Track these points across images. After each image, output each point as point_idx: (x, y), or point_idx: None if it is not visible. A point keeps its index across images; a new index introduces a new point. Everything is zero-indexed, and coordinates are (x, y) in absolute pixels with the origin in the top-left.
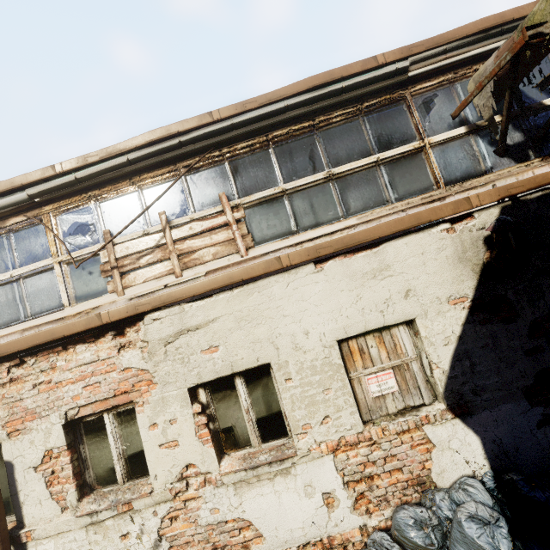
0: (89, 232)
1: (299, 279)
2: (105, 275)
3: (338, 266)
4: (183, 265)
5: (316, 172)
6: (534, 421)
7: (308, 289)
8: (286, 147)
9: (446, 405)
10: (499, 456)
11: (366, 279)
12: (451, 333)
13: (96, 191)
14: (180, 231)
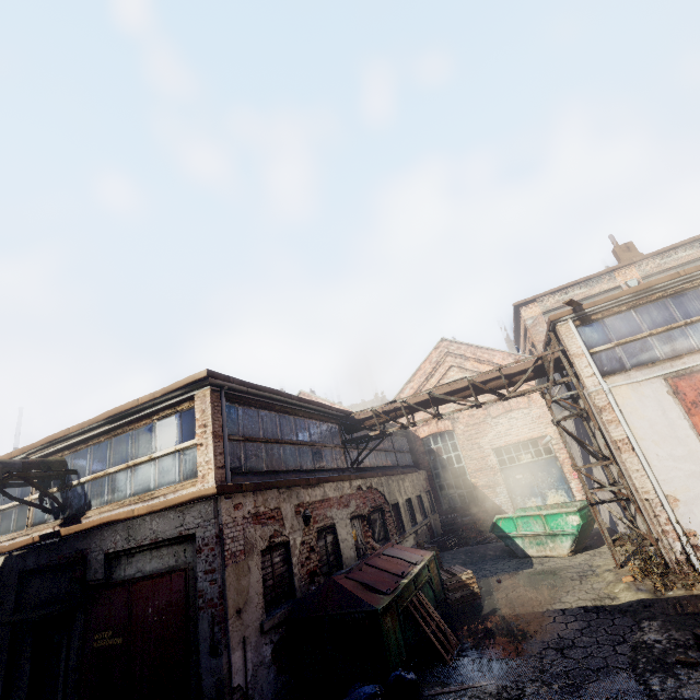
0: None
1: None
2: None
3: None
4: None
5: None
6: None
7: None
8: None
9: None
10: None
11: None
12: None
13: None
14: None
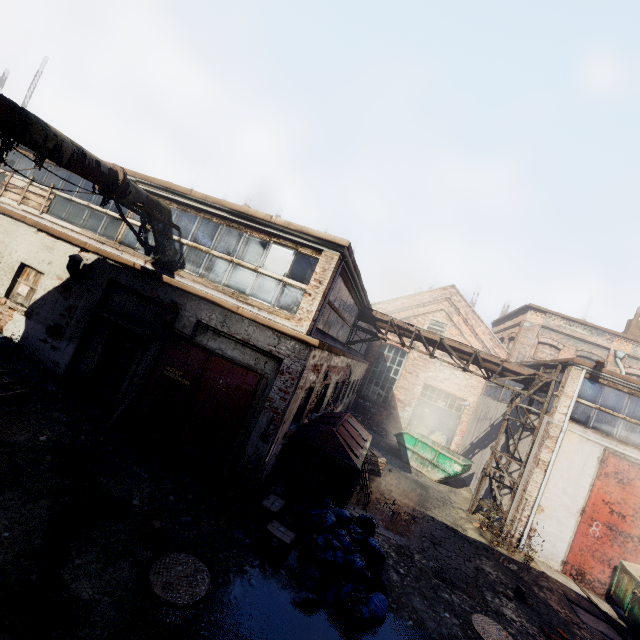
0: (12, 166)
1: (30, 231)
2: (2, 186)
3: (42, 237)
4: (23, 202)
5: (87, 201)
6: (42, 338)
7: (29, 237)
8: (87, 183)
9: (27, 310)
10: (24, 340)
11: (45, 248)
12: (49, 288)
13: (24, 151)
14: (32, 188)
